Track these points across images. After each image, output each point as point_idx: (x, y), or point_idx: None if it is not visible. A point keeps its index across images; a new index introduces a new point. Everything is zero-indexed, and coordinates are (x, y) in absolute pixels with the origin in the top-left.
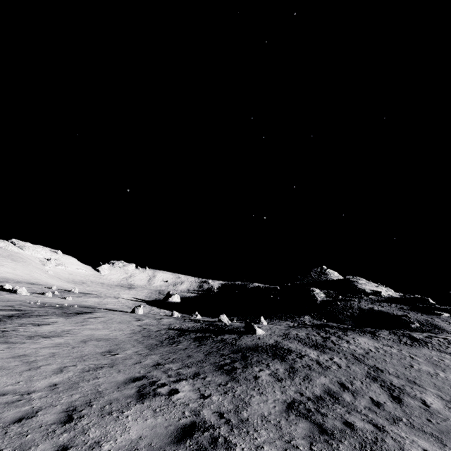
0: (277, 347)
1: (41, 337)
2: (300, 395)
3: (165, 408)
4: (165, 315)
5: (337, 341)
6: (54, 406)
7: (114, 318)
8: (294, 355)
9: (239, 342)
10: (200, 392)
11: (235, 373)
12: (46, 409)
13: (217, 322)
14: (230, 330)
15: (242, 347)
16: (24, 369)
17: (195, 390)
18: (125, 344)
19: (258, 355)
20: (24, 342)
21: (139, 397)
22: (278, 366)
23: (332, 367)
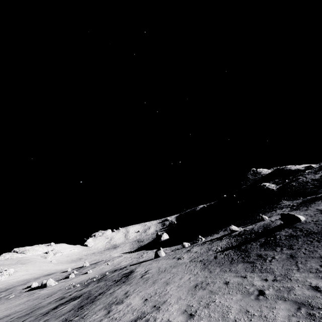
0: None
1: (149, 313)
2: None
3: None
4: (178, 249)
5: None
6: None
7: (158, 266)
8: None
9: (312, 229)
10: None
11: None
12: None
13: (231, 233)
14: (268, 230)
15: None
16: None
17: None
18: (232, 279)
19: None
20: None
21: None
22: None
23: None
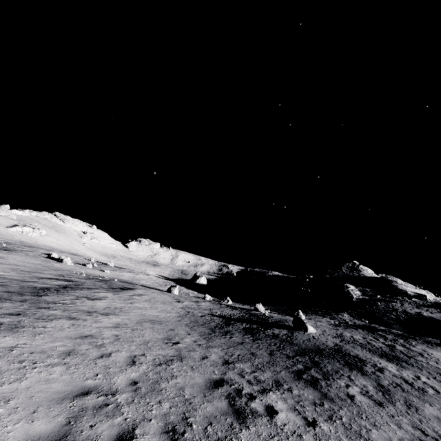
0: (342, 352)
1: (98, 313)
2: (423, 434)
3: (279, 440)
4: (198, 297)
5: (408, 352)
6: (148, 420)
7: (155, 297)
8: (371, 367)
9: (296, 340)
10: (301, 415)
11: (320, 386)
12: (141, 424)
13: (253, 311)
14: (275, 323)
15: (303, 348)
16: (96, 356)
17: (292, 409)
18: (179, 330)
19: (330, 362)
20: (85, 319)
21: (238, 416)
22: (363, 381)
23: (428, 390)
